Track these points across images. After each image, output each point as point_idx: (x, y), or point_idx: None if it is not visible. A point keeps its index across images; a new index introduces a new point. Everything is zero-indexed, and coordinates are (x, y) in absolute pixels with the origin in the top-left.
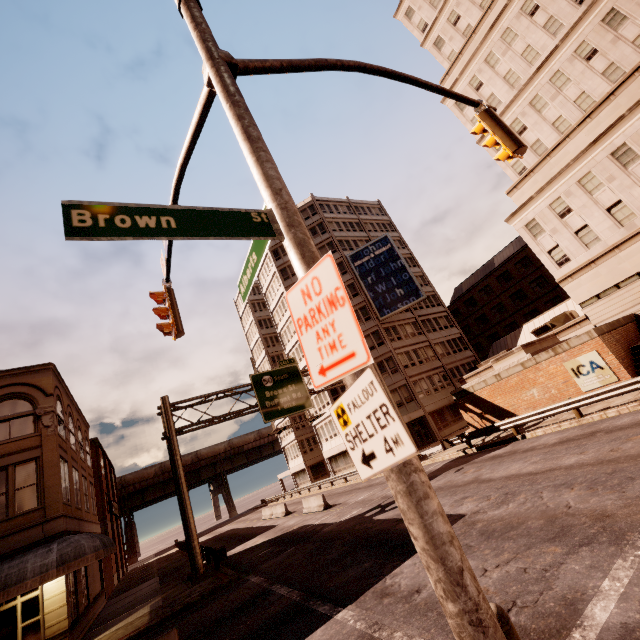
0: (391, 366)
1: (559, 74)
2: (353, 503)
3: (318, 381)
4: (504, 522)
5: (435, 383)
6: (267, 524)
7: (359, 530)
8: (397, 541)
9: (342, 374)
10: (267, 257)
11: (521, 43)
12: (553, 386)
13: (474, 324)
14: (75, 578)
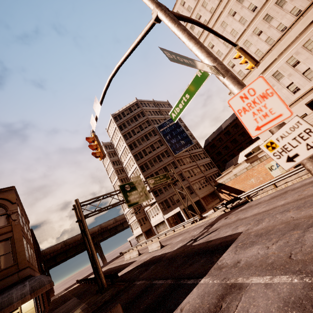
0: (182, 177)
1: (247, 41)
2: (176, 242)
3: (255, 133)
4: (264, 229)
5: (202, 184)
6: (129, 261)
7: (188, 250)
8: (212, 249)
9: (273, 126)
10: (116, 129)
11: (229, 28)
12: (261, 176)
13: (215, 156)
14: (36, 301)
